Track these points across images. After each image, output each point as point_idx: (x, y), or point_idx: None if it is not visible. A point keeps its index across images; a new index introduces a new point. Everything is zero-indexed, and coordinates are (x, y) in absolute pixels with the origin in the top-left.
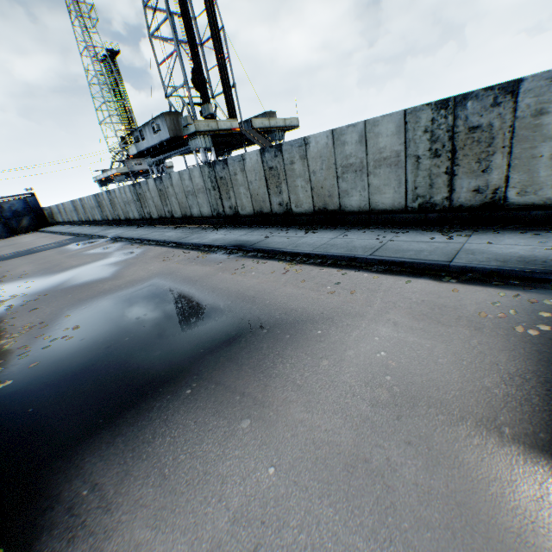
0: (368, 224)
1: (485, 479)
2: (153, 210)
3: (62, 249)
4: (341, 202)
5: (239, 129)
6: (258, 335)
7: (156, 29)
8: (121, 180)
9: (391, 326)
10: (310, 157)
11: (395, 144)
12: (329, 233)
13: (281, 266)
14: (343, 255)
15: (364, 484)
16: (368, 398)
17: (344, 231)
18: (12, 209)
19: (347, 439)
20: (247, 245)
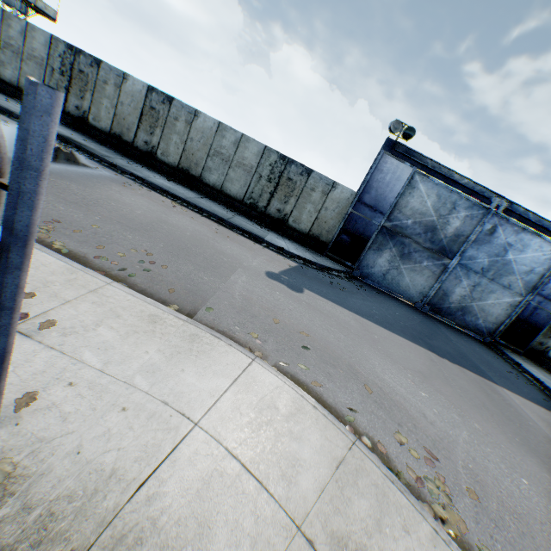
0: (15, 97)
1: None
2: None
3: None
4: None
5: None
6: None
7: None
8: None
9: None
10: None
11: (44, 52)
12: None
13: None
14: None
15: None
16: None
17: None
18: None
19: None
20: None
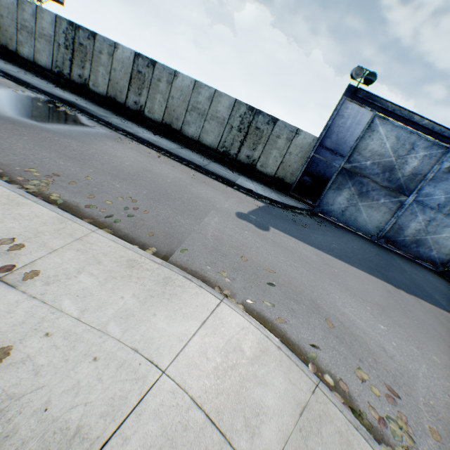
0: (32, 71)
1: None
2: None
3: None
4: (18, 48)
5: None
6: None
7: None
8: None
9: None
10: (2, 5)
11: (51, 31)
12: None
13: None
14: None
15: None
16: None
17: (12, 65)
18: None
19: None
20: None
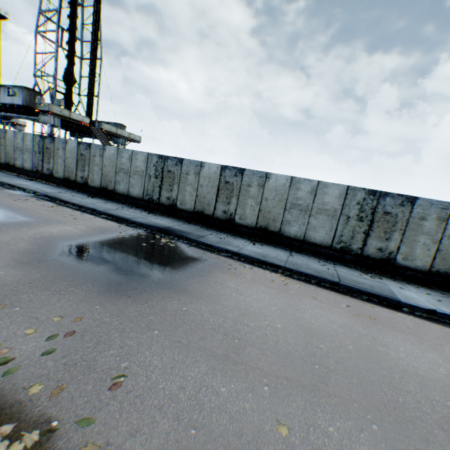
0: (125, 202)
1: (46, 248)
2: None
3: None
4: (115, 186)
5: (89, 125)
6: (1, 218)
7: (44, 32)
8: None
9: (74, 227)
10: (105, 157)
11: (143, 166)
12: (101, 200)
13: (53, 205)
14: (91, 208)
15: (1, 245)
16: (31, 236)
17: (110, 202)
18: None
19: (7, 240)
20: (42, 191)
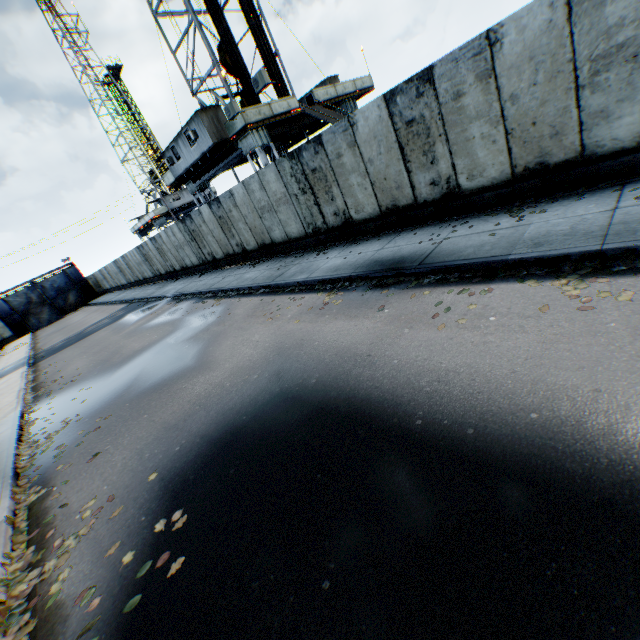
0: None
1: None
2: (214, 248)
3: (117, 325)
4: (584, 139)
5: (299, 109)
6: None
7: (160, 0)
8: (161, 224)
9: None
10: (504, 69)
11: None
12: (576, 205)
13: (545, 290)
14: None
15: None
16: None
17: (614, 193)
18: (54, 286)
19: None
20: (410, 264)
